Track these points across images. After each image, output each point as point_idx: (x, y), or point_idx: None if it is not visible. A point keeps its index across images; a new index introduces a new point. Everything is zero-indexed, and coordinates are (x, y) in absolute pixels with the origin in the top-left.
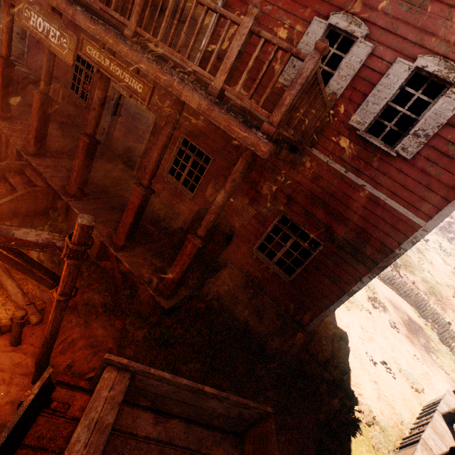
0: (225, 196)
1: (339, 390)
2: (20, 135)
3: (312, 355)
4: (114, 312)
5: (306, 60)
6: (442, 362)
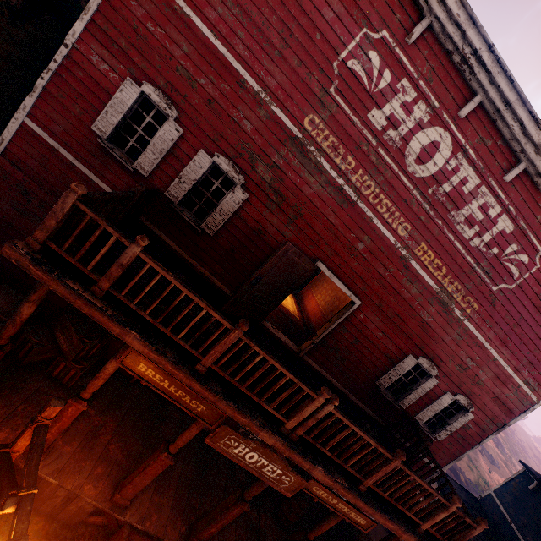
0: None
1: None
2: (84, 472)
3: None
4: None
5: (477, 529)
6: None
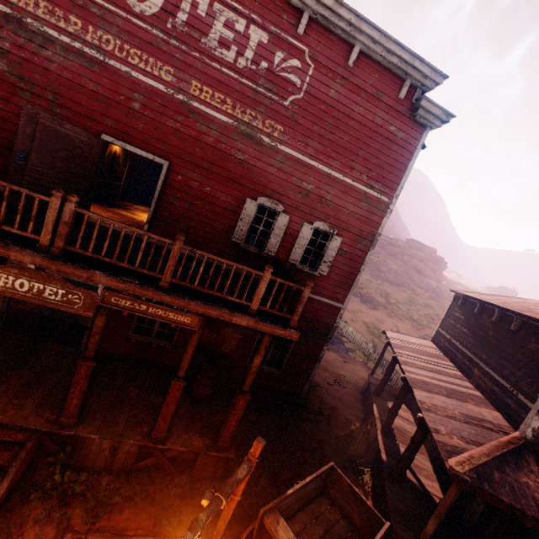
0: (261, 359)
1: (332, 421)
2: None
3: (310, 411)
4: (187, 495)
5: (305, 291)
6: (355, 354)
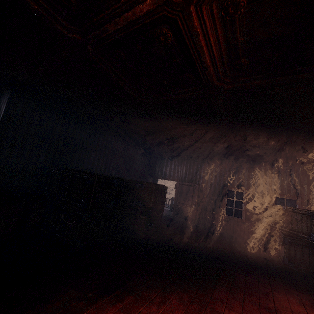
0: None
1: None
2: None
3: None
4: None
5: None
6: None
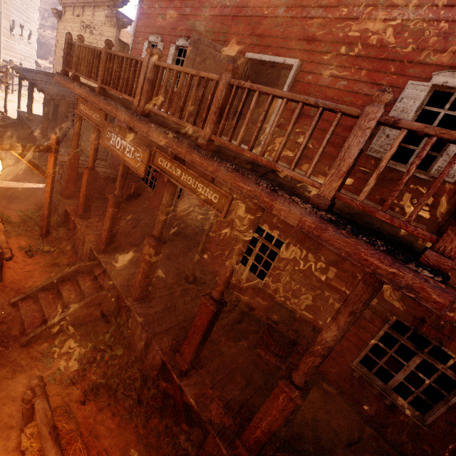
0: (337, 334)
1: None
2: (96, 232)
3: None
4: None
5: None
6: None
